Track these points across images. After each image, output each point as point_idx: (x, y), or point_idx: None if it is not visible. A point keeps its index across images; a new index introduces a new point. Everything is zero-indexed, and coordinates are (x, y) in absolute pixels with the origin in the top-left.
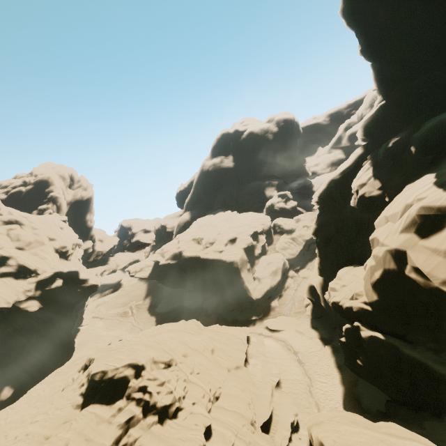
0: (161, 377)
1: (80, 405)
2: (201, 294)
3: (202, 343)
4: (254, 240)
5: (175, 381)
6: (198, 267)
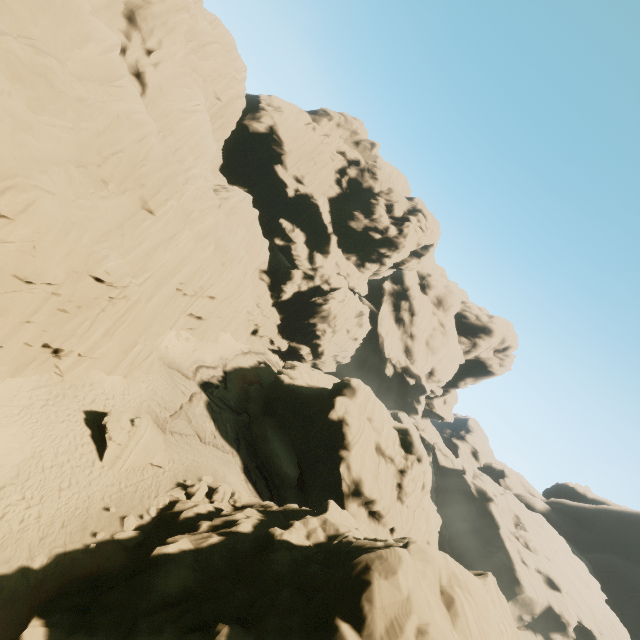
0: (420, 480)
1: (395, 427)
2: (444, 548)
3: (433, 527)
4: (576, 630)
5: (417, 494)
6: (484, 529)
